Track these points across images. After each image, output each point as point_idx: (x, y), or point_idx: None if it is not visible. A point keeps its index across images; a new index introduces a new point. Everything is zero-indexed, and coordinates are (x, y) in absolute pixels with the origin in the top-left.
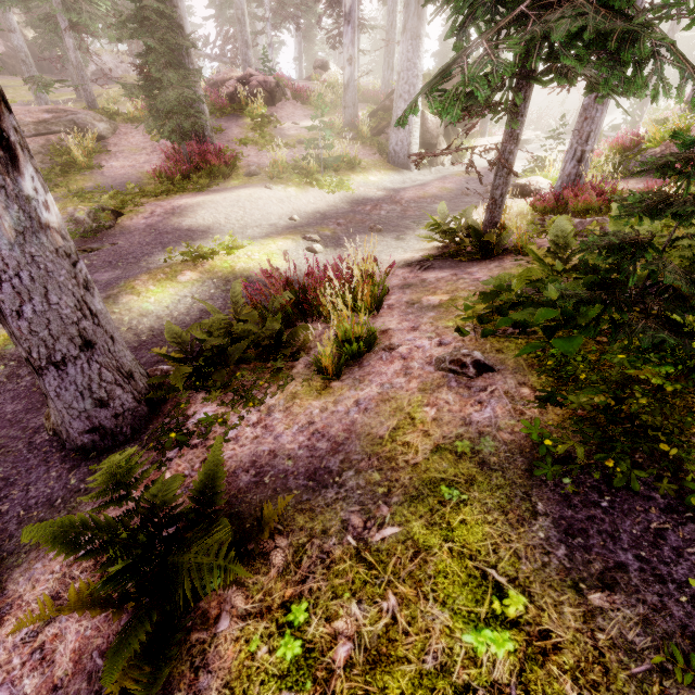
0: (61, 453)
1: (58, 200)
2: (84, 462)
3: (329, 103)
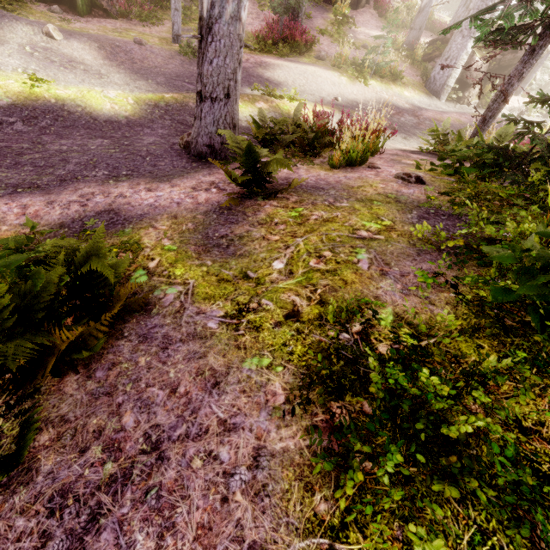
0: (187, 155)
1: (189, 31)
2: (199, 161)
3: (400, 22)
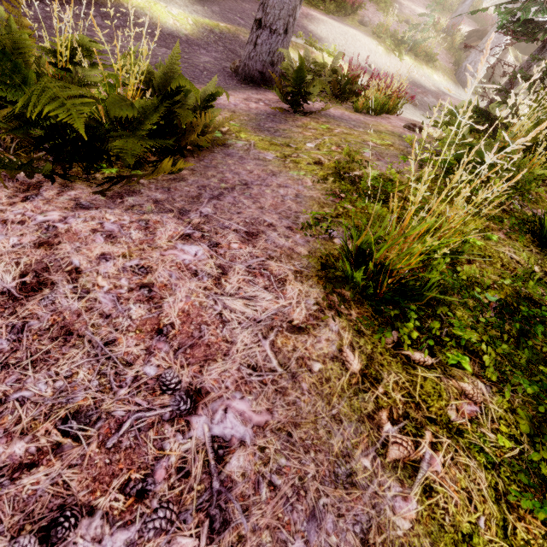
0: (237, 78)
1: None
2: (247, 84)
3: (448, 4)
